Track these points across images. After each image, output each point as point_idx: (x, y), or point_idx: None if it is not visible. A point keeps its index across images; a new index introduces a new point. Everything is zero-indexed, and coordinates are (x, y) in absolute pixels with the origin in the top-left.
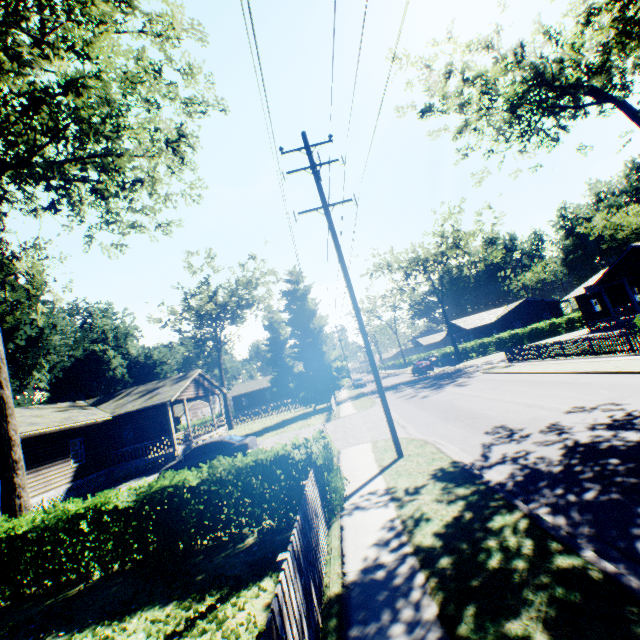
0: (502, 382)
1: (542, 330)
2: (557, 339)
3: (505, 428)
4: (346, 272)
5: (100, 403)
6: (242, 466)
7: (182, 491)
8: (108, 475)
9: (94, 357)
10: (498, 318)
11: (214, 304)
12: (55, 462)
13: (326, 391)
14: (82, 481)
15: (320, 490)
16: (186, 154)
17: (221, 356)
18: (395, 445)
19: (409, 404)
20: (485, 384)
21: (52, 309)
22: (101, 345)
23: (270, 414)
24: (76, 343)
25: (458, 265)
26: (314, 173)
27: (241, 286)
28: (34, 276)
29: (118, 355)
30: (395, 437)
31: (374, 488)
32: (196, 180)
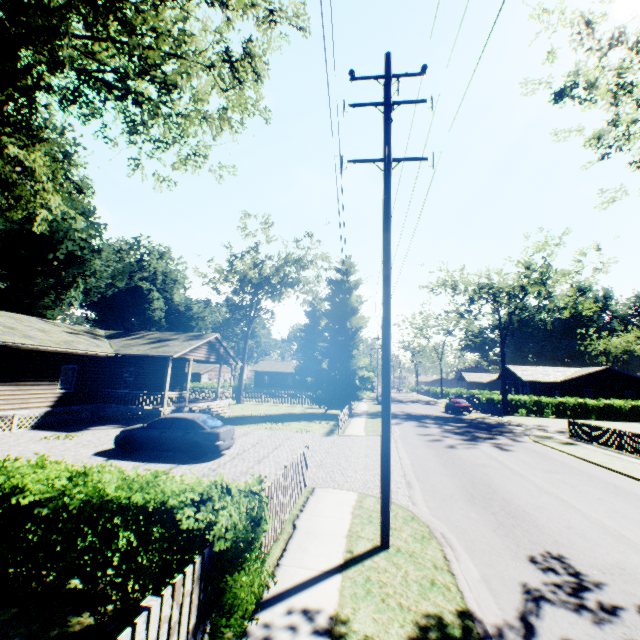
0: (561, 466)
1: (619, 410)
2: (639, 427)
3: (568, 566)
4: (388, 255)
5: (114, 337)
6: (112, 497)
7: (8, 504)
8: (94, 411)
9: (140, 294)
10: (566, 379)
11: (258, 273)
12: (40, 382)
13: (343, 398)
14: (64, 409)
15: (206, 595)
16: (244, 75)
17: (250, 328)
18: (382, 526)
19: (428, 450)
20: (535, 459)
21: (97, 232)
22: (148, 284)
23: (281, 401)
24: (121, 274)
25: (537, 305)
26: (385, 108)
27: (289, 262)
28: (35, 171)
29: (161, 298)
30: (385, 515)
31: (316, 604)
32: (239, 99)
